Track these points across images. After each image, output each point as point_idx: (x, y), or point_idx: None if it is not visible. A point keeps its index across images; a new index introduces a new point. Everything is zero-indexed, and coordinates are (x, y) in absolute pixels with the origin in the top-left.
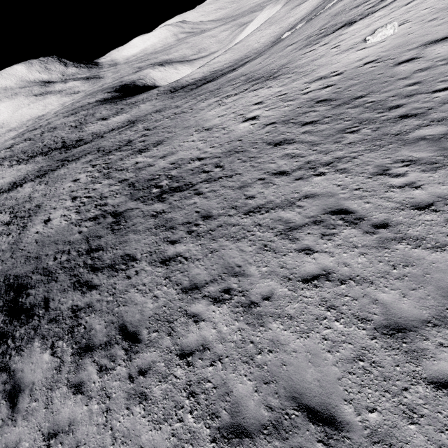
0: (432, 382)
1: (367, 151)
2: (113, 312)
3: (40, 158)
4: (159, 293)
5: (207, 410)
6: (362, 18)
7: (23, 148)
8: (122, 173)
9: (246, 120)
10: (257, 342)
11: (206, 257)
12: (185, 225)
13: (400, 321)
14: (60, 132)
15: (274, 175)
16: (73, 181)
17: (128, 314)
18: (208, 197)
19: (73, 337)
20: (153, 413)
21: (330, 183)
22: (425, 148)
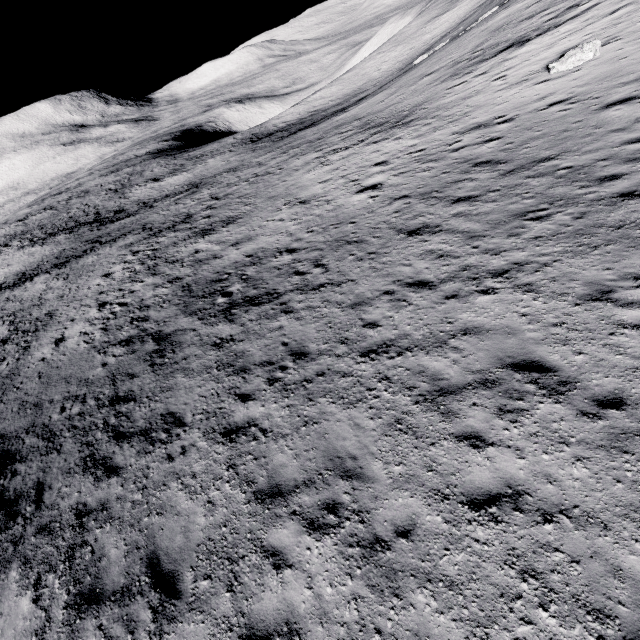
0: None
1: (569, 254)
2: (139, 525)
3: (62, 237)
4: (218, 497)
5: None
6: (540, 34)
7: (41, 221)
8: (175, 267)
9: (362, 189)
10: (389, 633)
11: (298, 434)
12: (265, 367)
13: None
14: (94, 198)
15: (409, 287)
16: (103, 276)
17: (164, 533)
18: (302, 318)
19: (72, 569)
20: None
21: (507, 309)
22: None
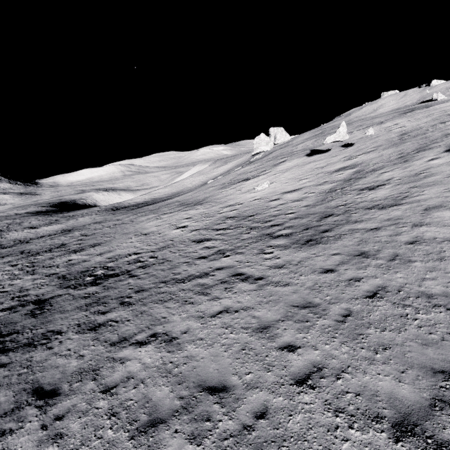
0: (280, 348)
1: (254, 242)
2: (26, 381)
3: None
4: (86, 352)
5: (127, 420)
6: (253, 178)
7: None
8: (52, 268)
9: (178, 228)
10: (175, 361)
11: (136, 317)
12: (118, 299)
13: (266, 323)
14: None
15: (196, 259)
16: None
17: (46, 377)
18: (142, 277)
19: None
20: (69, 444)
21: (232, 260)
22: (282, 240)
